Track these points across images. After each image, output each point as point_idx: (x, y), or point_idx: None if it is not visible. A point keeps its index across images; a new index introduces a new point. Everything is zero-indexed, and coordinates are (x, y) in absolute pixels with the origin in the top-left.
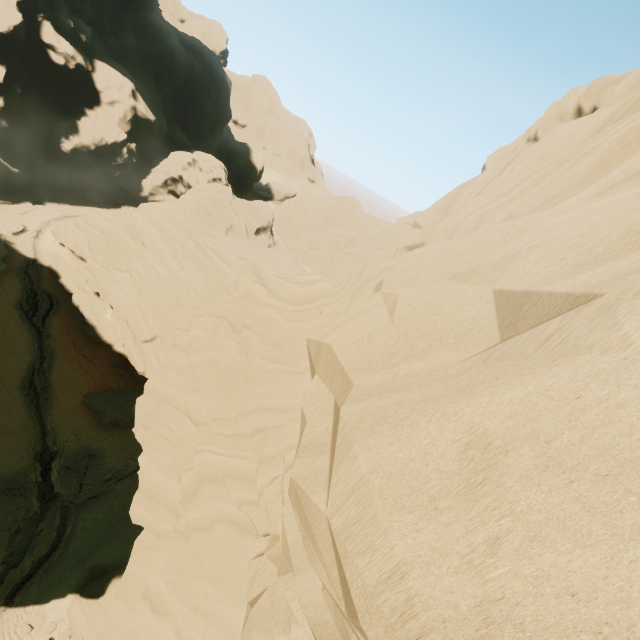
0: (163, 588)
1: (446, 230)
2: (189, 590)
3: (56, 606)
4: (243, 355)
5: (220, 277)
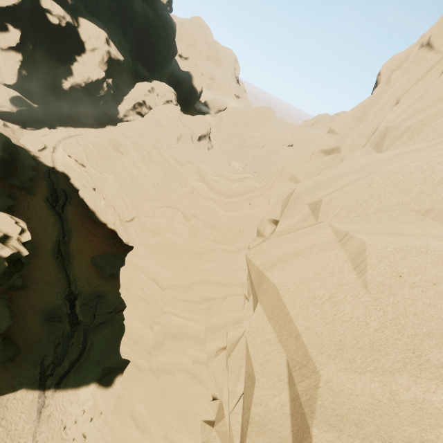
0: (143, 411)
1: (362, 135)
2: (161, 414)
3: (85, 390)
4: (192, 237)
5: (175, 174)
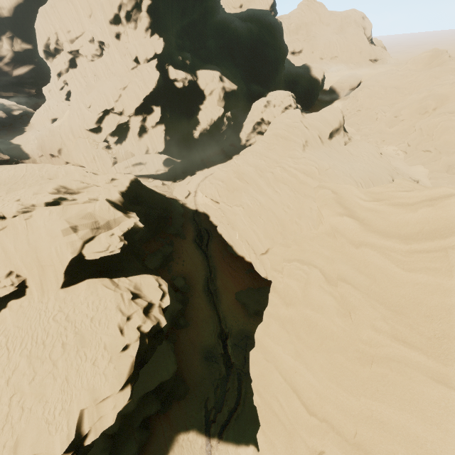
0: None
1: None
2: None
3: (245, 451)
4: (345, 318)
5: (306, 190)
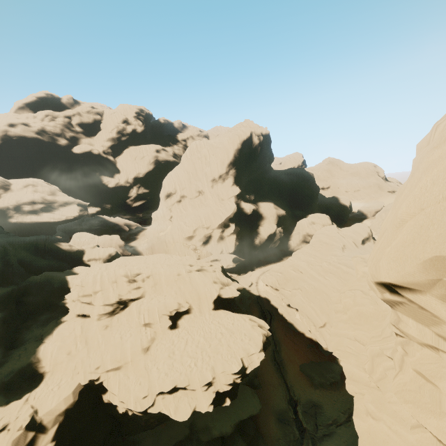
0: (374, 409)
1: None
2: (387, 410)
3: None
4: (375, 305)
5: (349, 277)
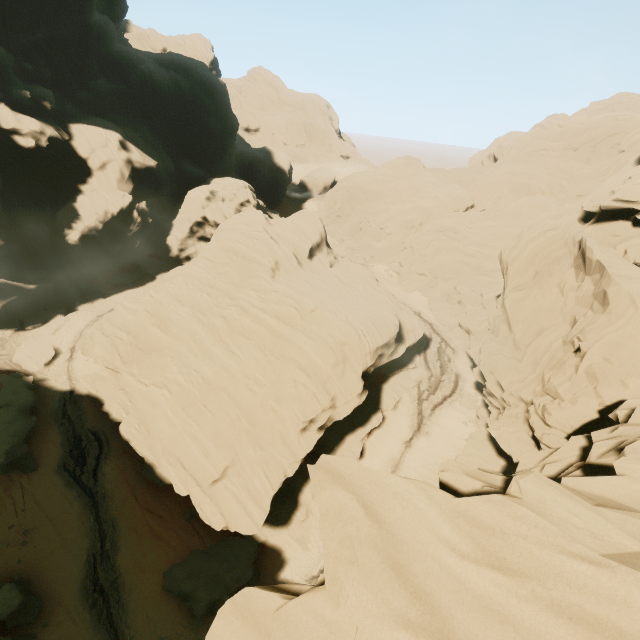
0: None
1: None
2: None
3: None
4: None
5: (284, 347)
